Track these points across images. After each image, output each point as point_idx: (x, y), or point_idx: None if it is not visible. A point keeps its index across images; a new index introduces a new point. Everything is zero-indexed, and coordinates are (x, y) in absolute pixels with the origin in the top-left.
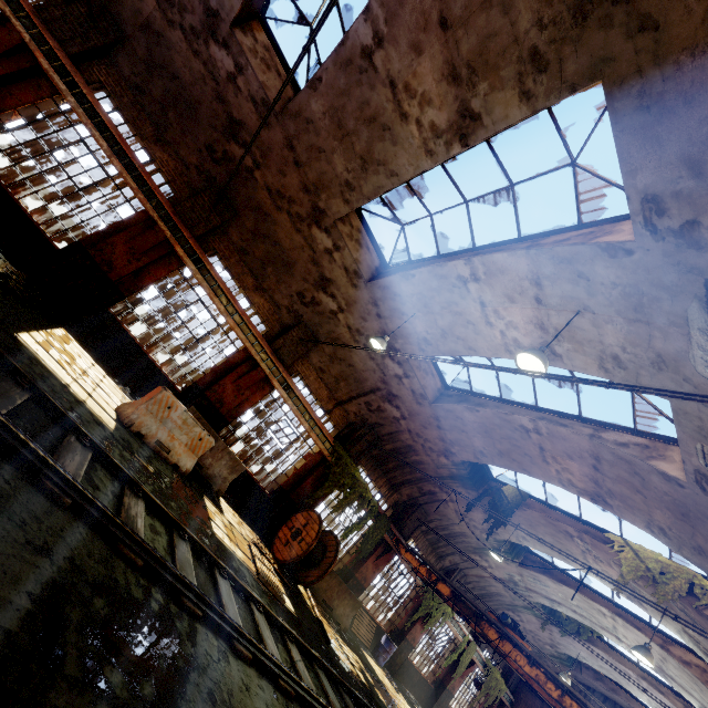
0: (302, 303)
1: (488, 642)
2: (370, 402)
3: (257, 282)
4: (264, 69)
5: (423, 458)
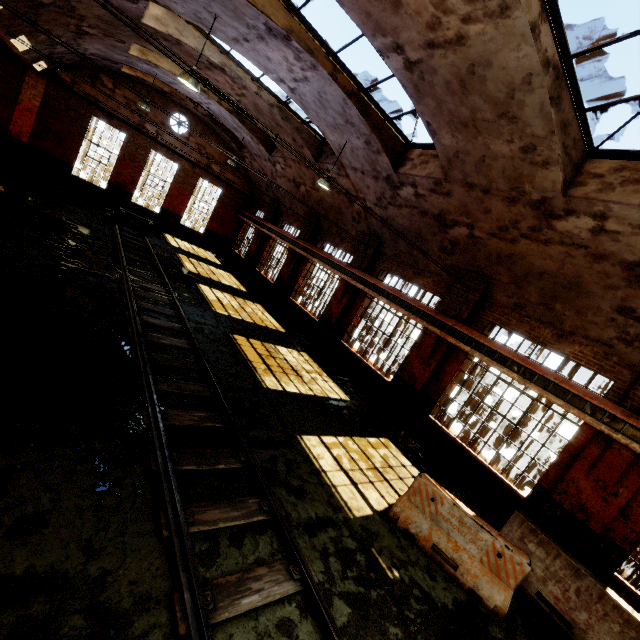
0: (637, 320)
1: None
2: None
3: (555, 329)
4: (424, 166)
5: None
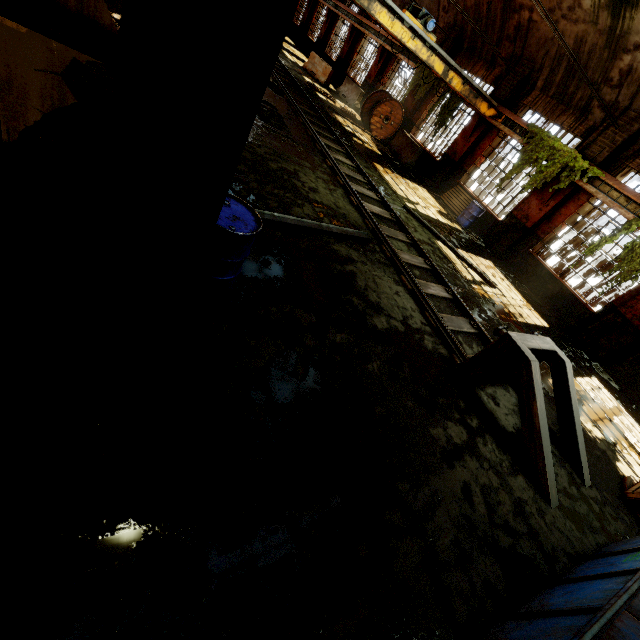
0: None
1: (391, 43)
2: (443, 6)
3: None
4: None
5: (486, 1)
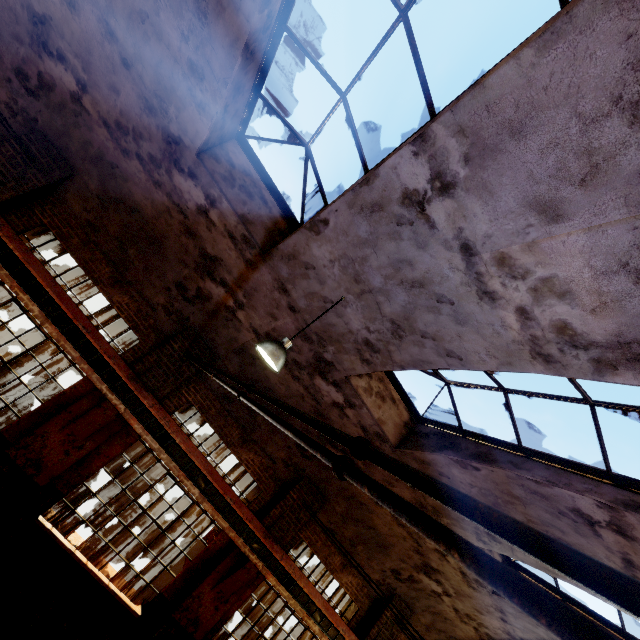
0: (396, 578)
1: None
2: None
3: (344, 558)
4: (379, 402)
5: None
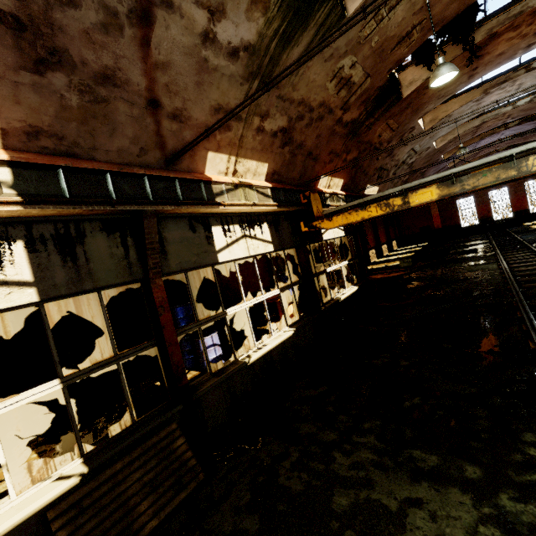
0: None
1: None
2: None
3: None
4: None
5: None
